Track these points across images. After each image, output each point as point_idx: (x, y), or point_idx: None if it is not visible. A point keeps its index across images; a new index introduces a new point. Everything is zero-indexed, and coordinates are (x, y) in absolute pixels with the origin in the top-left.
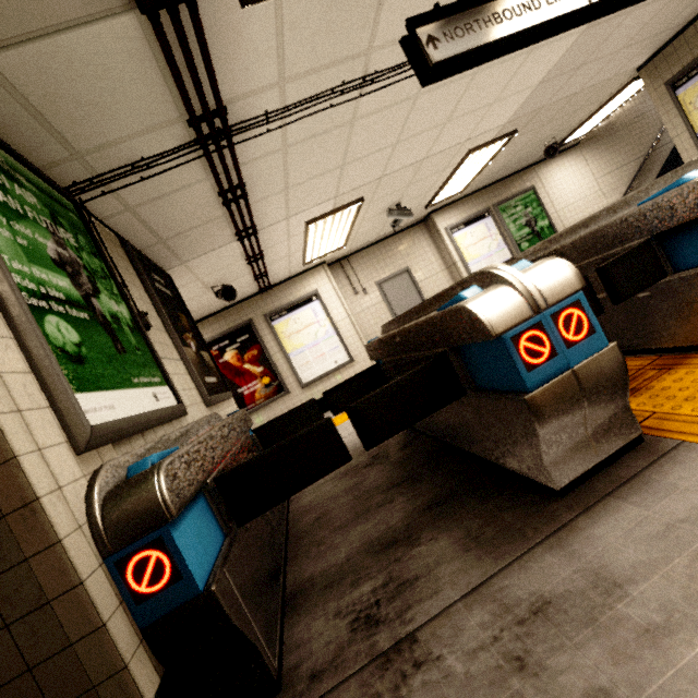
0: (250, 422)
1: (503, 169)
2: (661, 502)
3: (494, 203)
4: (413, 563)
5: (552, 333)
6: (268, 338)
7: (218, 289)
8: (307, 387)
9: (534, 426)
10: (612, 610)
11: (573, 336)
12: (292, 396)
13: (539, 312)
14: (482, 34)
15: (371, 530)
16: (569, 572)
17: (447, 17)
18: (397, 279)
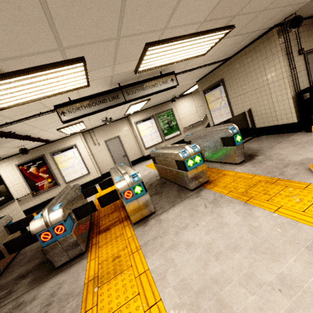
0: (9, 220)
1: (157, 102)
2: (63, 276)
3: (155, 113)
4: (18, 285)
5: (52, 232)
6: (52, 162)
7: (21, 148)
8: (68, 183)
9: (45, 255)
10: (26, 307)
11: (59, 232)
12: (61, 187)
13: (48, 227)
14: (83, 111)
15: (24, 269)
16: (33, 295)
17: (70, 105)
18: (113, 140)
